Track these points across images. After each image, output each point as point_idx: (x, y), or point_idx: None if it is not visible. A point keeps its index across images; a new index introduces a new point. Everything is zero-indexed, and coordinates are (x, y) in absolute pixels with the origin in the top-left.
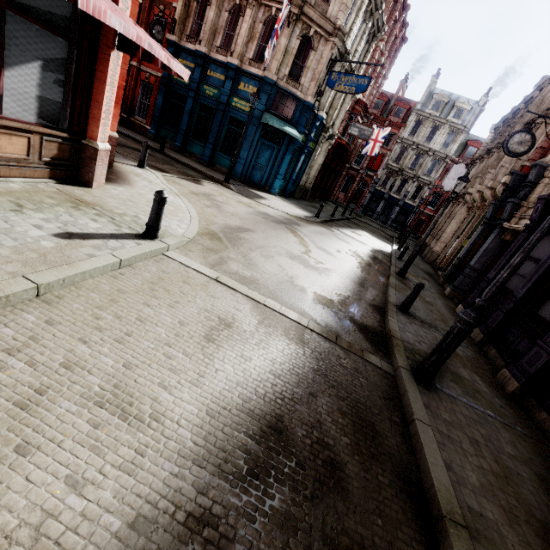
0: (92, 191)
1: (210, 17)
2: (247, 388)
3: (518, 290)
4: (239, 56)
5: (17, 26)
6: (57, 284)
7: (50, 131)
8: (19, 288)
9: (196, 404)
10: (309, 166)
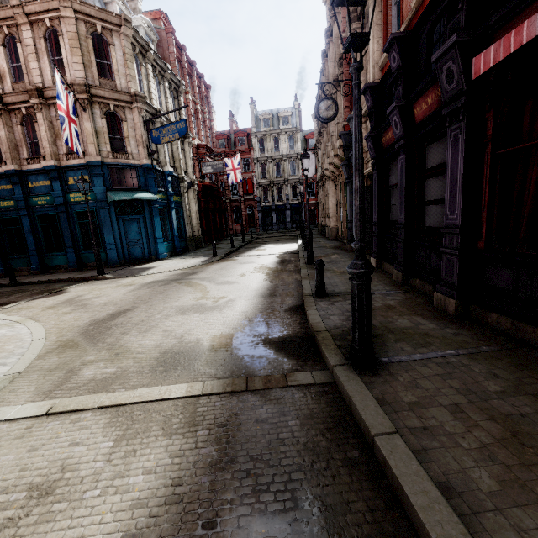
0: None
1: (2, 137)
2: None
3: (400, 217)
4: (52, 156)
5: None
6: None
7: None
8: None
9: None
10: (186, 217)
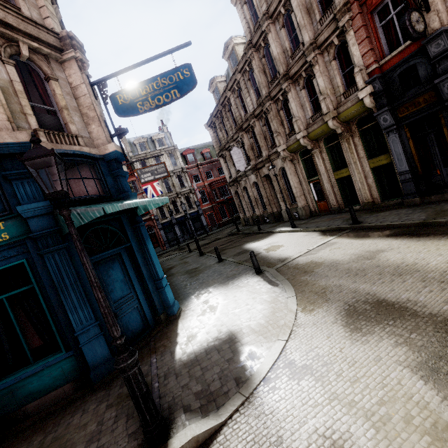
0: None
1: None
2: None
3: None
4: None
5: None
6: None
7: None
8: None
9: None
10: None
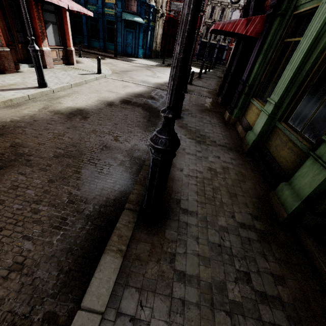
0: (75, 66)
1: None
2: (134, 92)
3: None
4: None
5: (45, 15)
6: (87, 81)
7: (59, 47)
8: (83, 80)
9: (124, 92)
10: (155, 37)
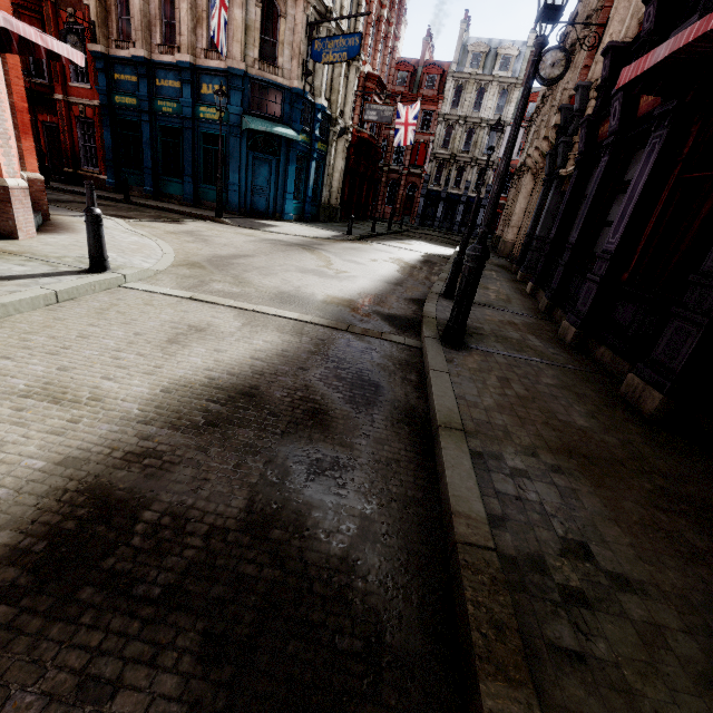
0: (19, 242)
1: (136, 7)
2: (217, 371)
3: (573, 235)
4: (189, 49)
5: None
6: None
7: None
8: None
9: (148, 386)
10: (327, 175)
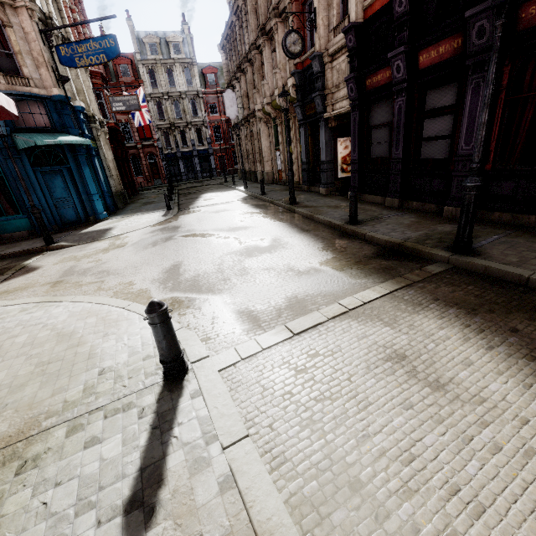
0: None
1: None
2: (531, 382)
3: (395, 153)
4: None
5: None
6: None
7: None
8: None
9: None
10: (107, 167)
